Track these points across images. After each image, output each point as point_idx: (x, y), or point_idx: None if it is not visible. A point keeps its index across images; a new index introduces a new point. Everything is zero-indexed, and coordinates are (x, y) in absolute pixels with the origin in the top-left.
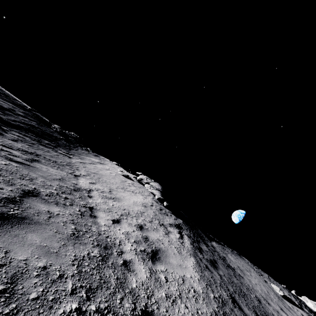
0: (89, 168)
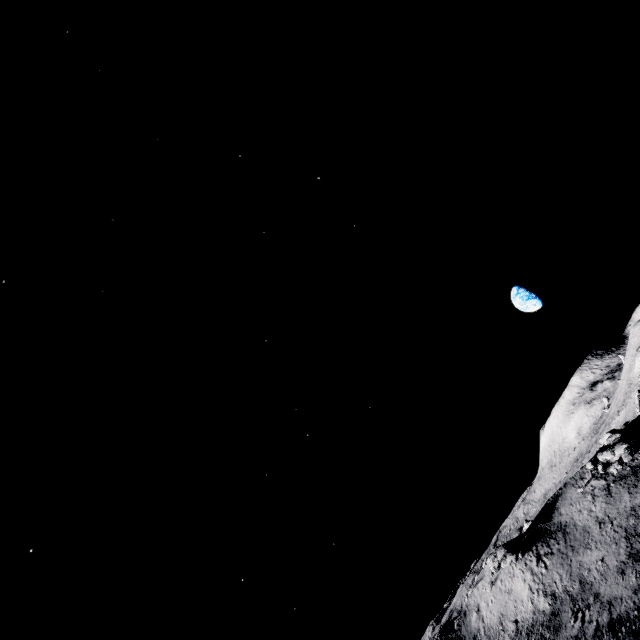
0: (491, 623)
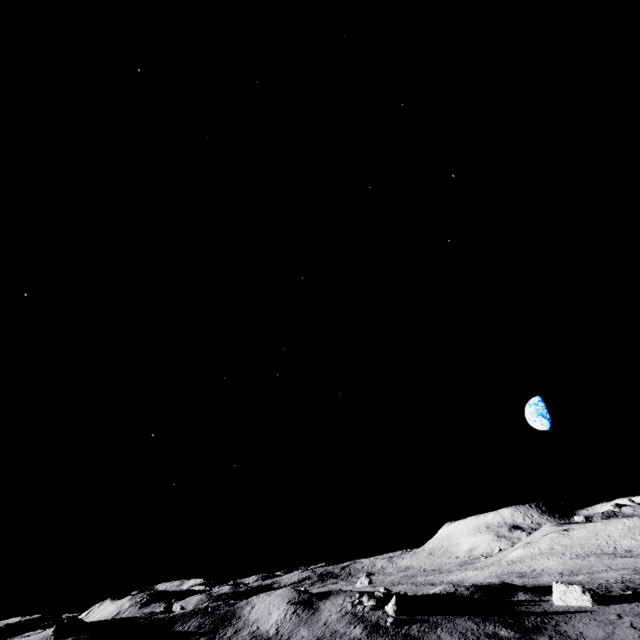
0: (251, 618)
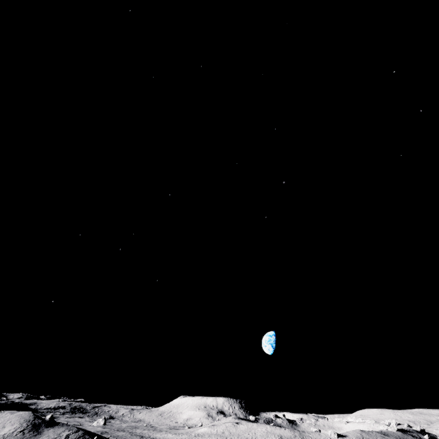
0: None
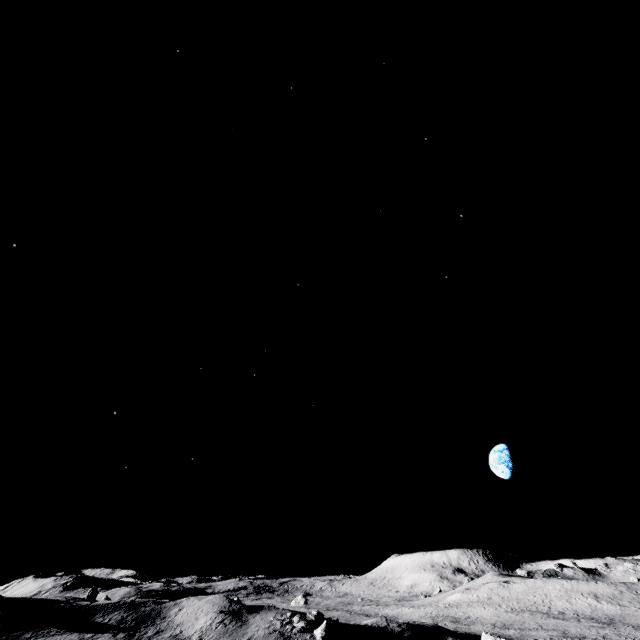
0: (176, 620)
